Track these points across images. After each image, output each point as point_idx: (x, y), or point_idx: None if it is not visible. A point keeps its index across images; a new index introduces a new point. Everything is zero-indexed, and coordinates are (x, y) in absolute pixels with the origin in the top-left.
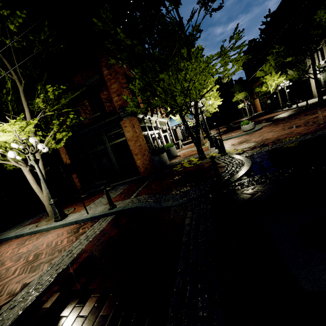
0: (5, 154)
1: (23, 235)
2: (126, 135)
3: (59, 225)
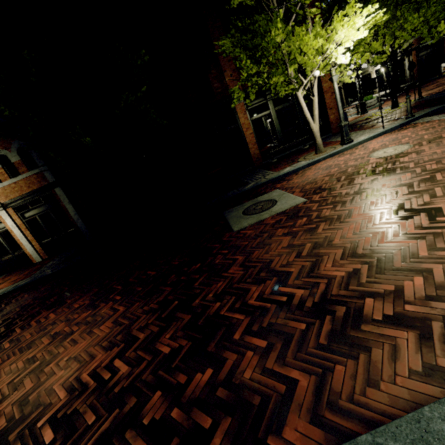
0: (307, 67)
1: (318, 160)
2: (322, 86)
3: (366, 140)
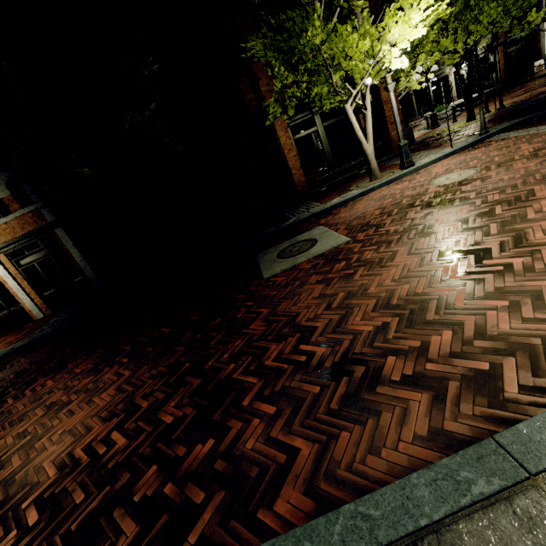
0: (356, 74)
1: (372, 189)
2: (381, 96)
3: (430, 162)
